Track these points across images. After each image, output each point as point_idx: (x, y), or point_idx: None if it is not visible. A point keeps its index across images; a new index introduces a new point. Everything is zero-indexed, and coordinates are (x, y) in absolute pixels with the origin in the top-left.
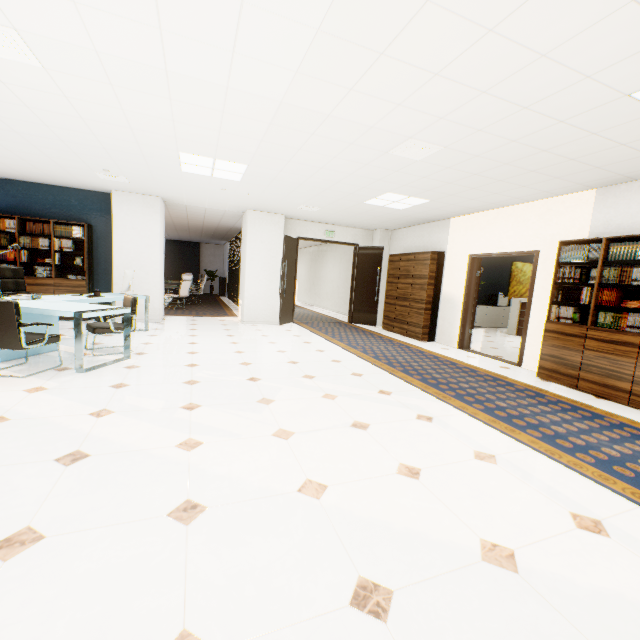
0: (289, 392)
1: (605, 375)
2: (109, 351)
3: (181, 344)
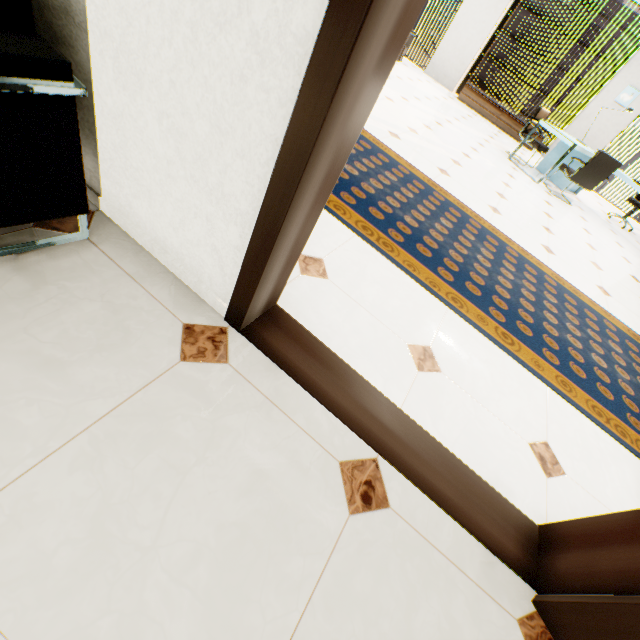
0: (433, 137)
1: None
2: (556, 194)
3: (581, 224)
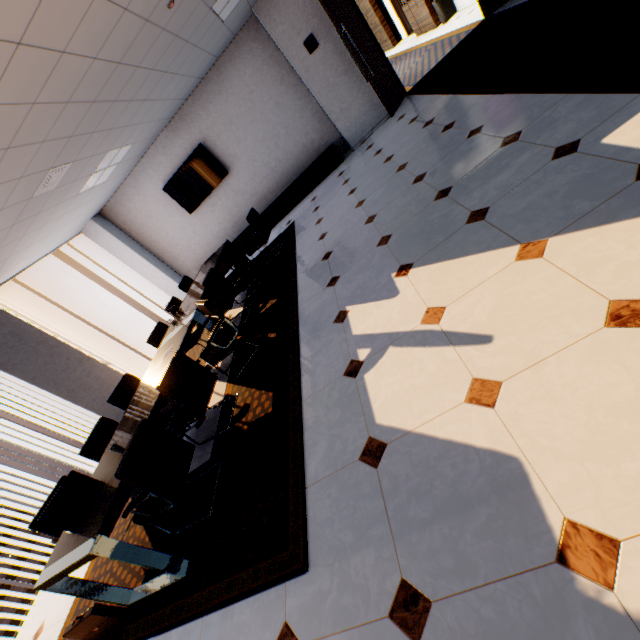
0: None
1: (421, 23)
2: None
3: None
